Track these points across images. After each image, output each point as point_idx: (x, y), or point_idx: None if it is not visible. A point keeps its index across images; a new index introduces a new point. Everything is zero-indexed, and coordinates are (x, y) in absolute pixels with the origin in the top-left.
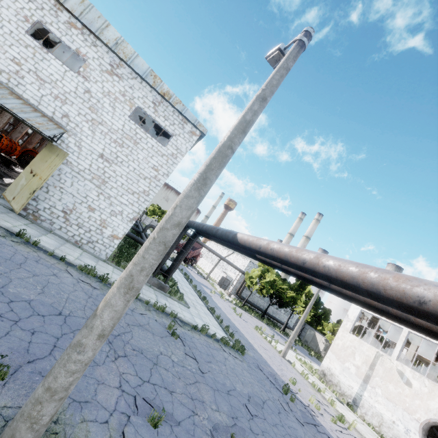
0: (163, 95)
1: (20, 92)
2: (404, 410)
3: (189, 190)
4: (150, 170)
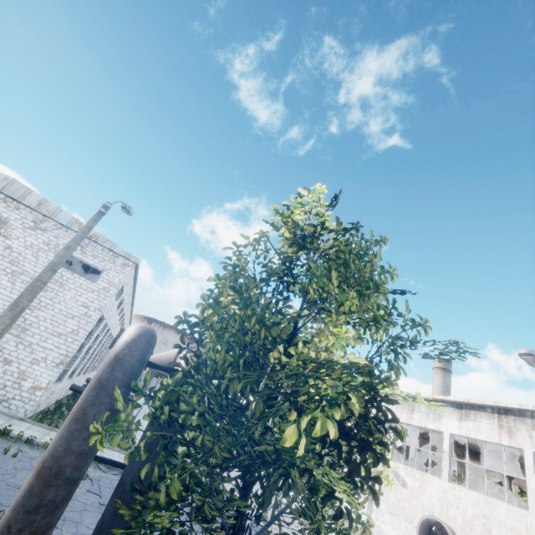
0: (90, 237)
1: None
2: (406, 521)
3: (4, 312)
4: (79, 308)
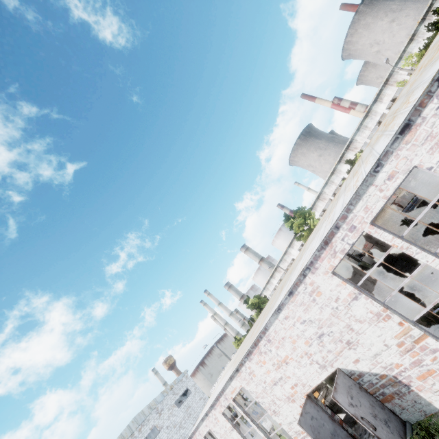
0: (171, 388)
1: None
2: None
3: None
4: (201, 402)
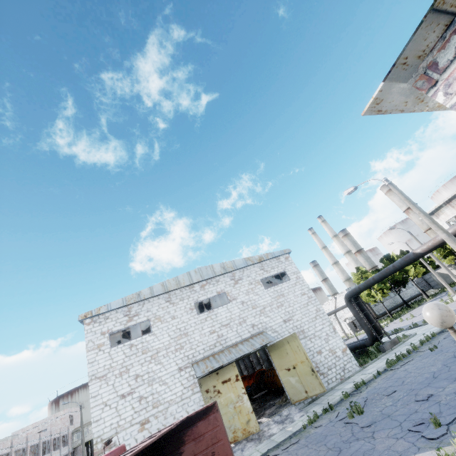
0: (260, 261)
1: (230, 343)
2: None
3: (451, 238)
4: (302, 298)
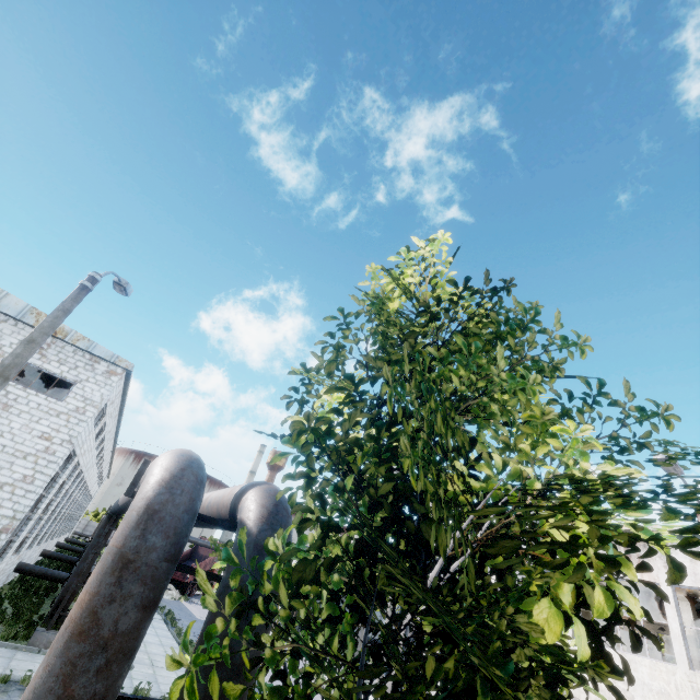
0: (55, 334)
1: None
2: None
3: None
4: (35, 441)
